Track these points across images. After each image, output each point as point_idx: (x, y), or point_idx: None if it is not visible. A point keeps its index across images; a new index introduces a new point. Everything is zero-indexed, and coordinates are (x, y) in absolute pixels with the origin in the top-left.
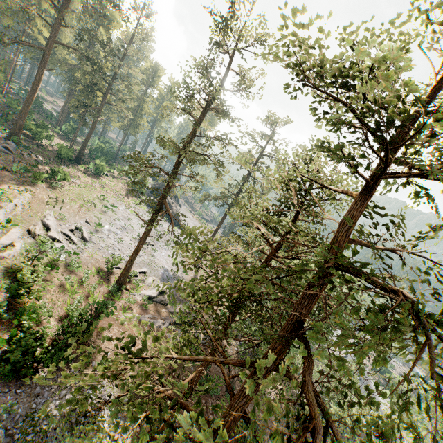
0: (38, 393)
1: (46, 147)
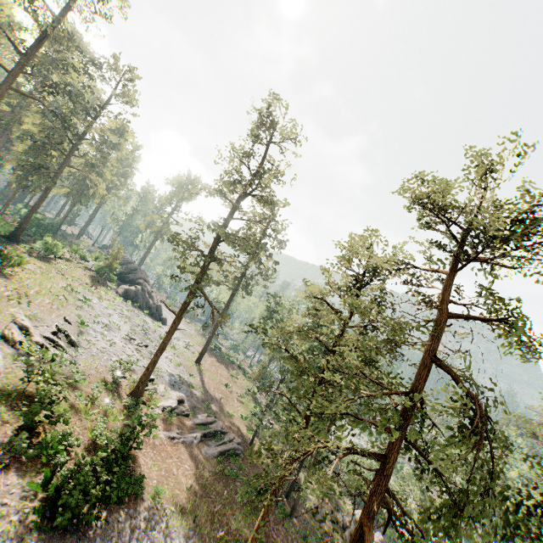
0: None
1: None
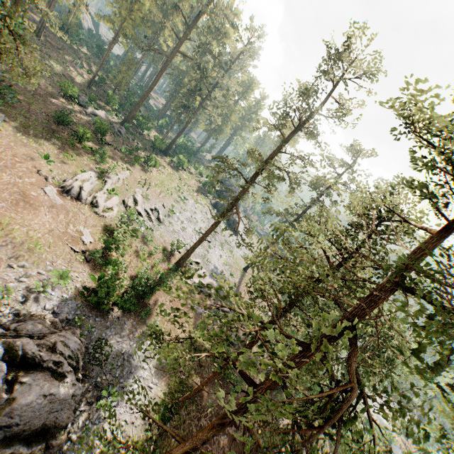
0: (108, 326)
1: (144, 136)
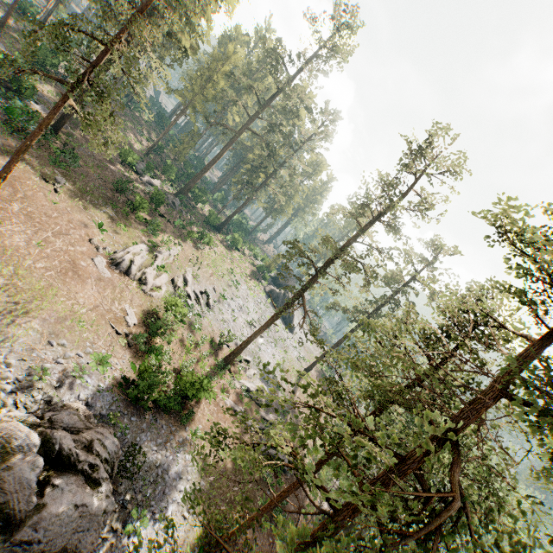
0: (143, 429)
1: (198, 210)
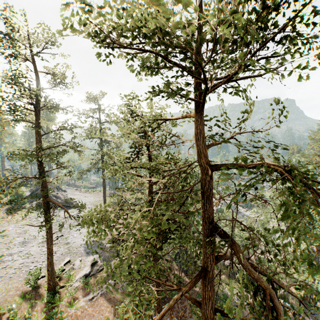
0: None
1: None
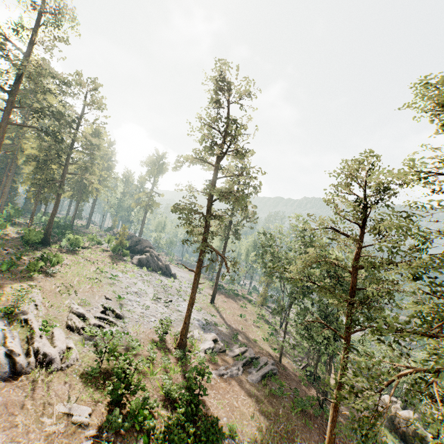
0: None
1: (3, 238)
